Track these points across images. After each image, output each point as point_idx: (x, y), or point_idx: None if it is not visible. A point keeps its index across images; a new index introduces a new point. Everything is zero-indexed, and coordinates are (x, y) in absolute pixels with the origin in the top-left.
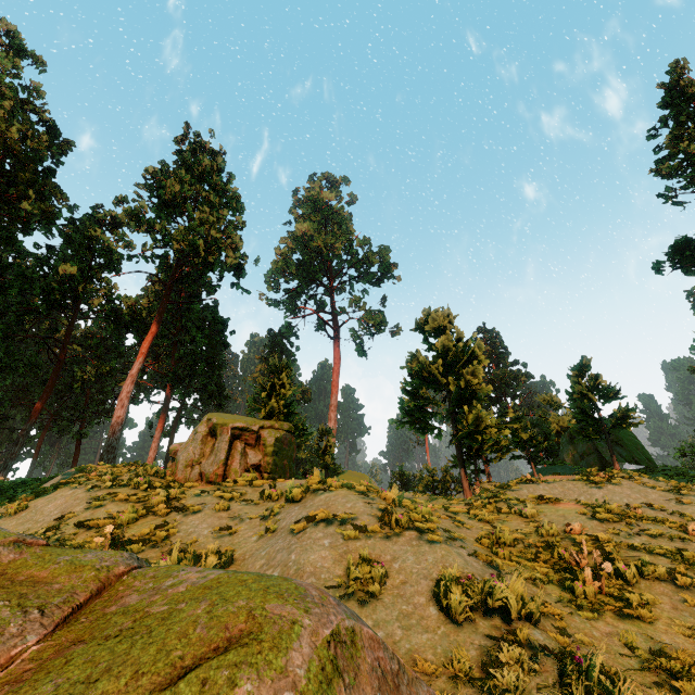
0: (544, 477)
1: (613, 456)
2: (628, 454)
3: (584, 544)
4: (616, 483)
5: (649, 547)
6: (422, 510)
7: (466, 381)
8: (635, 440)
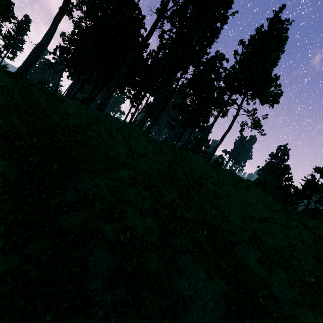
0: None
1: None
2: None
3: None
4: None
5: None
6: None
7: None
8: None
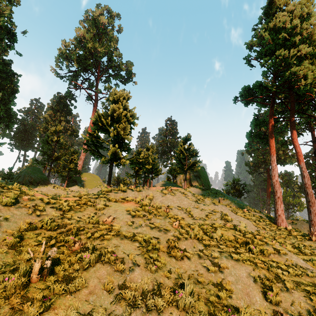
0: (155, 187)
1: (185, 182)
2: (201, 182)
3: (44, 244)
4: (173, 194)
5: (135, 237)
6: (3, 201)
7: (118, 131)
8: (206, 176)
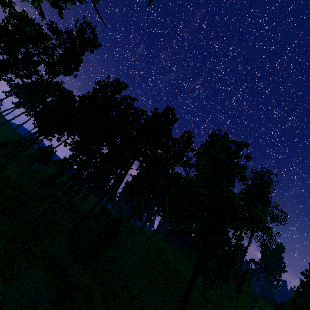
0: None
1: None
2: None
3: None
4: None
5: None
6: None
7: None
8: None
